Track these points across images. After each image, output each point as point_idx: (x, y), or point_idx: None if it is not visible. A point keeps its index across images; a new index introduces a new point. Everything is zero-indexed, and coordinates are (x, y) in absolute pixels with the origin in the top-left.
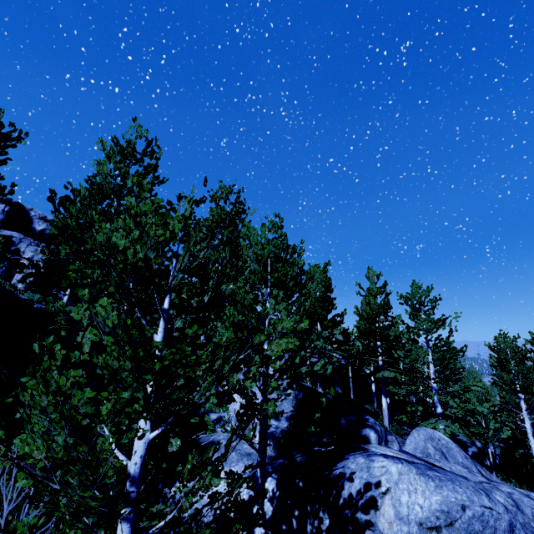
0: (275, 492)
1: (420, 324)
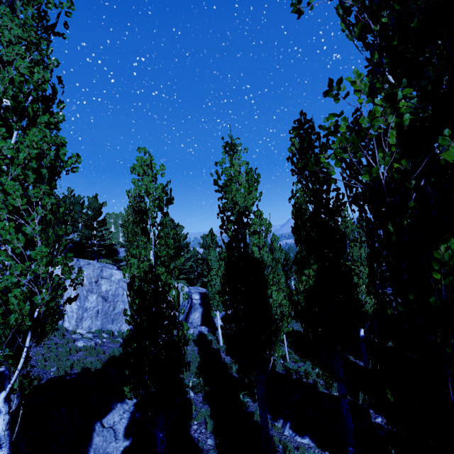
0: None
1: (76, 208)
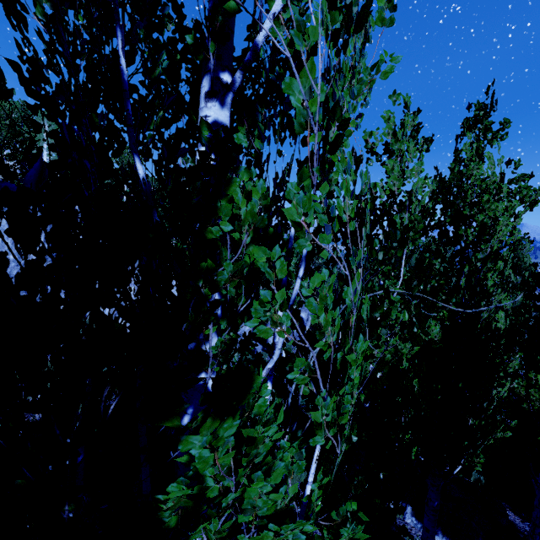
0: None
1: None
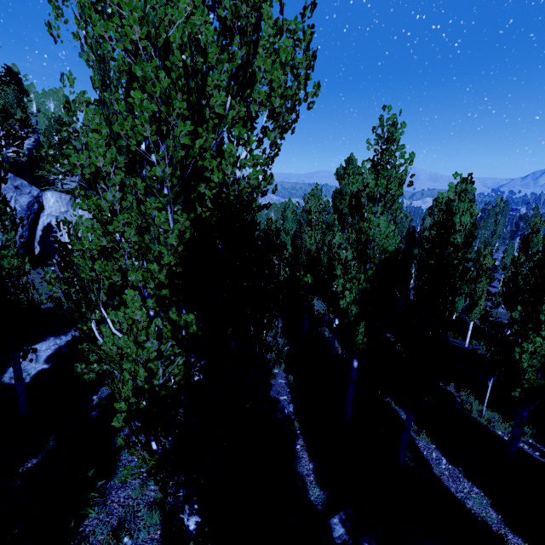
0: (29, 153)
1: None
